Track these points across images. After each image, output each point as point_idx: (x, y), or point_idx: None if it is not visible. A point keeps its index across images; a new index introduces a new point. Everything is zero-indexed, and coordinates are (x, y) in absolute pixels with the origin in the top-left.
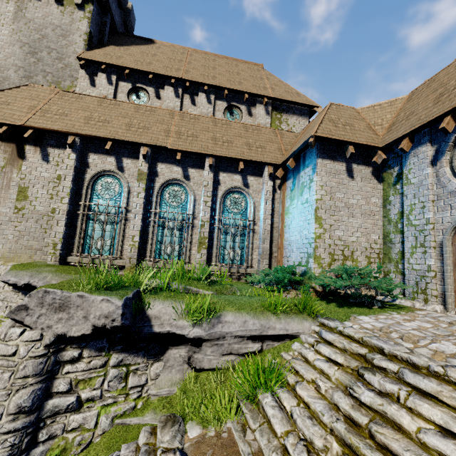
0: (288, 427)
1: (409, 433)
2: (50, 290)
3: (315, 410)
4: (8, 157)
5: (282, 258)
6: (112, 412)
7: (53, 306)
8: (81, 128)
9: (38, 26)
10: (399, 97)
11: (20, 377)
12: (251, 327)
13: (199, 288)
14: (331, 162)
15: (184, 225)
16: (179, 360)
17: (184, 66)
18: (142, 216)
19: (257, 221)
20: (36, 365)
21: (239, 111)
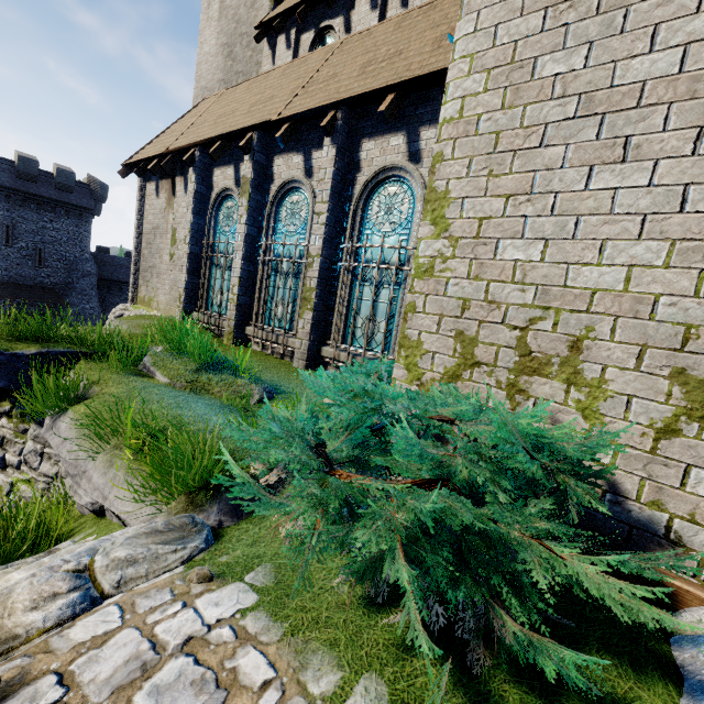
0: None
1: None
2: None
3: None
4: (168, 196)
5: None
6: (22, 490)
7: None
8: (204, 134)
9: (235, 11)
10: None
11: None
12: (65, 455)
13: (159, 369)
14: None
15: (301, 267)
16: None
17: None
18: (246, 254)
19: None
20: None
21: None
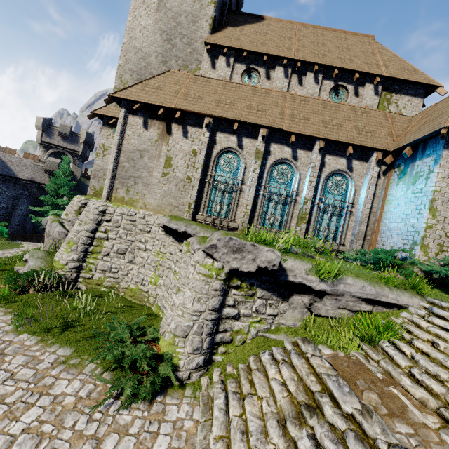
0: (410, 363)
1: None
2: (234, 238)
3: (436, 358)
4: (160, 132)
5: (376, 242)
6: (257, 327)
7: (232, 249)
8: (214, 110)
9: (175, 14)
10: None
11: (213, 290)
12: (368, 292)
13: (314, 255)
14: None
15: (287, 200)
16: (301, 305)
17: (294, 44)
18: (255, 189)
19: (355, 204)
20: (221, 285)
21: (344, 91)
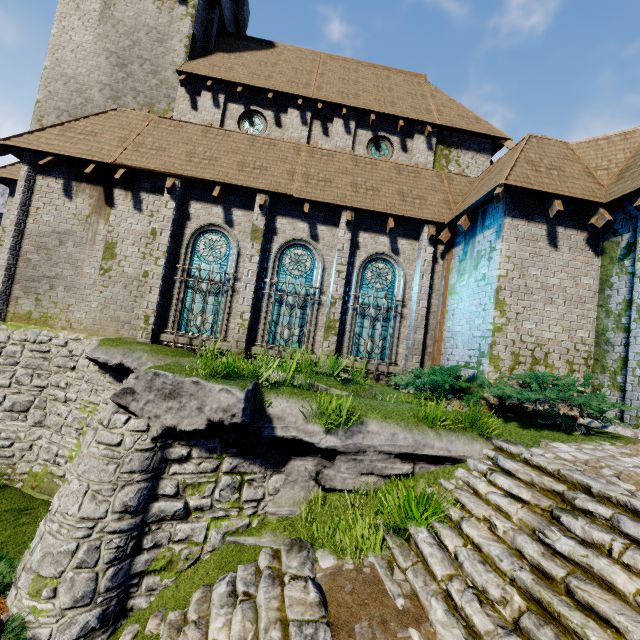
0: (452, 570)
1: (624, 595)
2: (161, 372)
3: (489, 554)
4: (95, 203)
5: (440, 356)
6: (224, 527)
7: (162, 392)
8: (182, 168)
9: (129, 29)
10: (639, 127)
11: (126, 472)
12: (402, 442)
13: (331, 387)
14: (525, 222)
15: (307, 302)
16: (304, 475)
17: (315, 80)
18: (255, 287)
19: (408, 301)
20: (143, 460)
21: (388, 145)
